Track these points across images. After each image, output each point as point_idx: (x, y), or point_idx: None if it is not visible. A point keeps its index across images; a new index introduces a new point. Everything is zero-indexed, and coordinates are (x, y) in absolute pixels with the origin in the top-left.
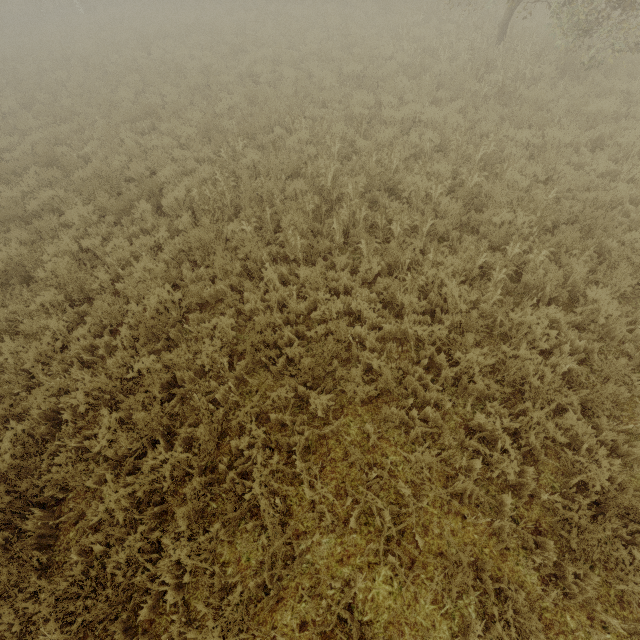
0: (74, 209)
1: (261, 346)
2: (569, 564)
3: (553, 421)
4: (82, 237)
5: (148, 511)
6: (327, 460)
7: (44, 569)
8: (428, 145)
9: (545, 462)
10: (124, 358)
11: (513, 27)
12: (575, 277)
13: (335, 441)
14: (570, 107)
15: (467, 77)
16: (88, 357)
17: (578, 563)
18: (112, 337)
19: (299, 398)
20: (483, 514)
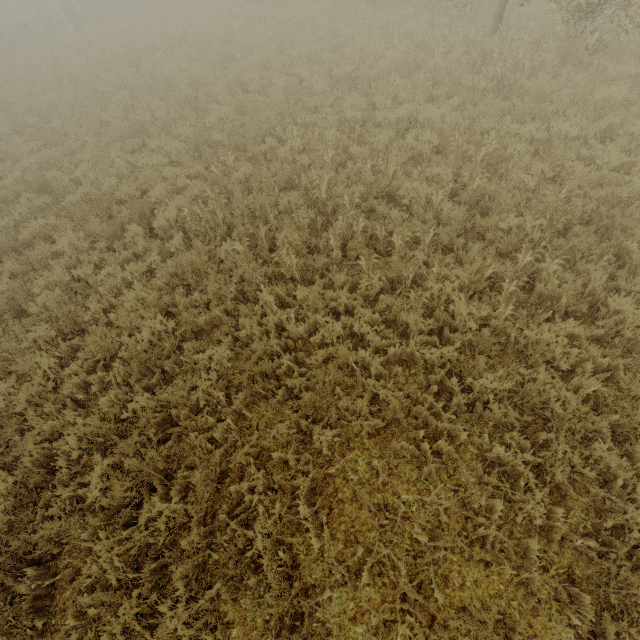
0: (64, 237)
1: (258, 378)
2: (610, 622)
3: (580, 450)
4: (74, 265)
5: (145, 568)
6: (334, 502)
7: (40, 634)
8: (426, 147)
9: (574, 497)
10: (118, 395)
11: (509, 15)
12: (594, 285)
13: (342, 479)
14: (575, 96)
15: (463, 71)
16: (81, 396)
17: (621, 624)
18: (104, 374)
19: (302, 432)
20: (508, 560)
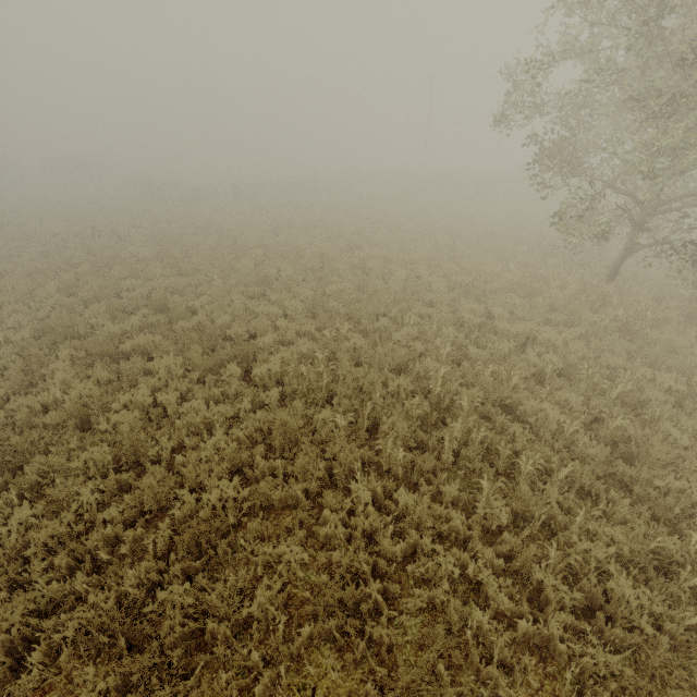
0: (165, 359)
1: (338, 612)
2: None
3: None
4: (160, 388)
5: None
6: None
7: None
8: (549, 367)
9: None
10: (148, 569)
11: (622, 270)
12: None
13: None
14: None
15: (581, 305)
16: (106, 556)
17: None
18: (146, 534)
19: None
20: None
